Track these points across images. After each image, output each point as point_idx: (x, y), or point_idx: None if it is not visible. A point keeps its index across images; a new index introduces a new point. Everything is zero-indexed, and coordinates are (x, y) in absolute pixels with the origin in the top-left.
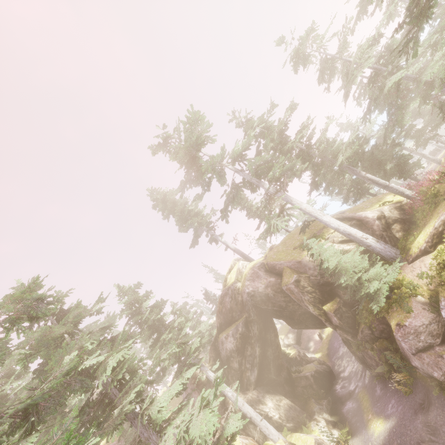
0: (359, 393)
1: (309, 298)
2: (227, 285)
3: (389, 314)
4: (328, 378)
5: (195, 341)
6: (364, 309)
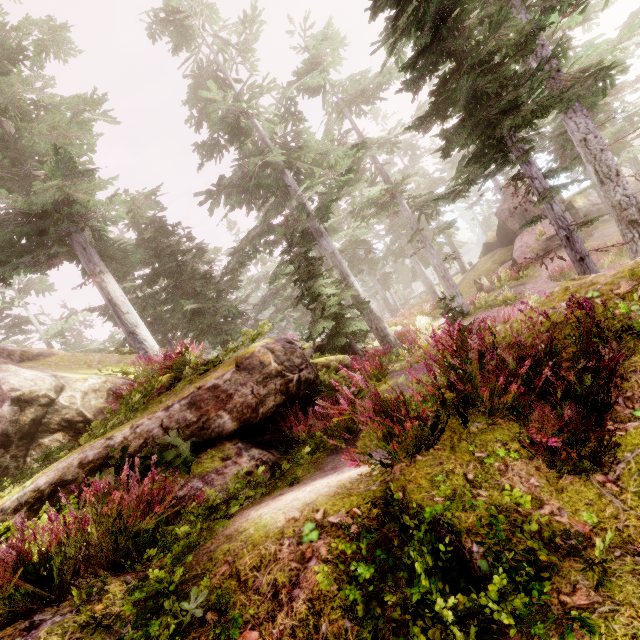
0: None
1: None
2: None
3: None
4: None
5: None
6: None
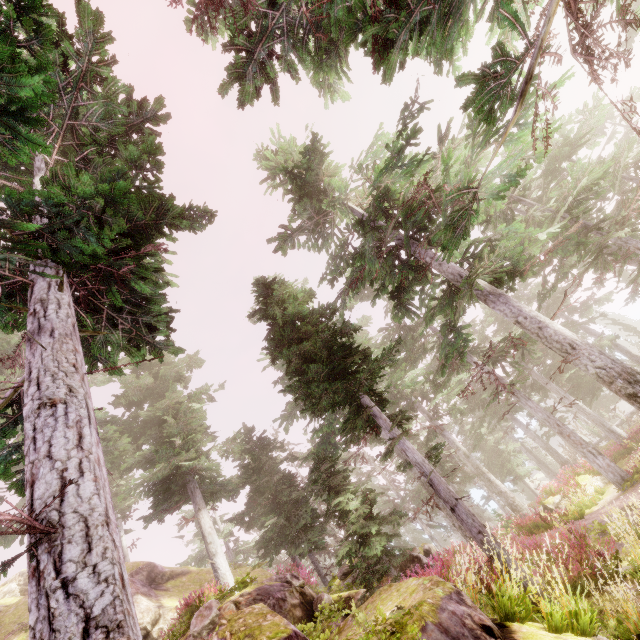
0: None
1: None
2: None
3: None
4: None
5: None
6: None
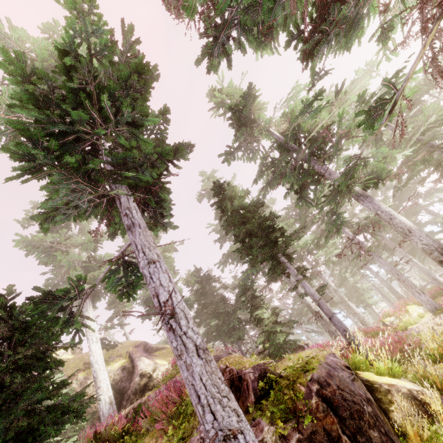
0: None
1: None
2: None
3: None
4: None
5: None
6: None
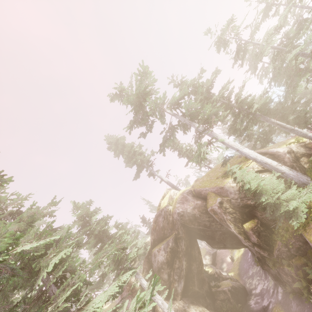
0: (273, 309)
1: (230, 218)
2: (161, 208)
3: (306, 231)
4: (242, 294)
5: (133, 250)
6: (280, 228)
